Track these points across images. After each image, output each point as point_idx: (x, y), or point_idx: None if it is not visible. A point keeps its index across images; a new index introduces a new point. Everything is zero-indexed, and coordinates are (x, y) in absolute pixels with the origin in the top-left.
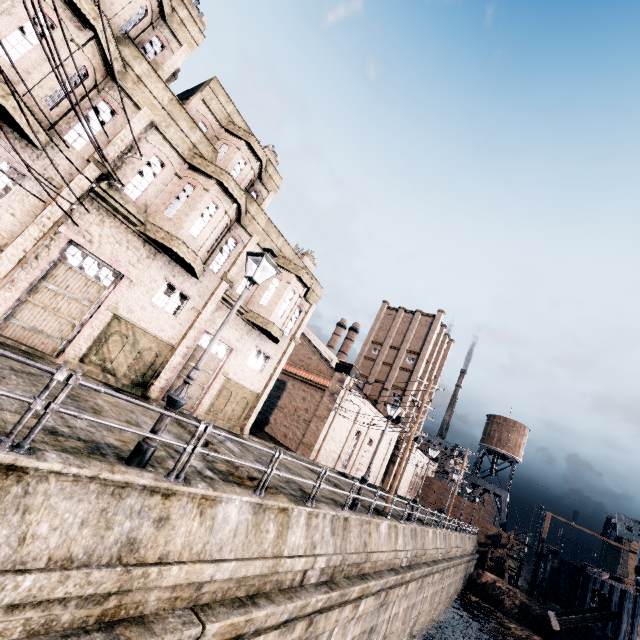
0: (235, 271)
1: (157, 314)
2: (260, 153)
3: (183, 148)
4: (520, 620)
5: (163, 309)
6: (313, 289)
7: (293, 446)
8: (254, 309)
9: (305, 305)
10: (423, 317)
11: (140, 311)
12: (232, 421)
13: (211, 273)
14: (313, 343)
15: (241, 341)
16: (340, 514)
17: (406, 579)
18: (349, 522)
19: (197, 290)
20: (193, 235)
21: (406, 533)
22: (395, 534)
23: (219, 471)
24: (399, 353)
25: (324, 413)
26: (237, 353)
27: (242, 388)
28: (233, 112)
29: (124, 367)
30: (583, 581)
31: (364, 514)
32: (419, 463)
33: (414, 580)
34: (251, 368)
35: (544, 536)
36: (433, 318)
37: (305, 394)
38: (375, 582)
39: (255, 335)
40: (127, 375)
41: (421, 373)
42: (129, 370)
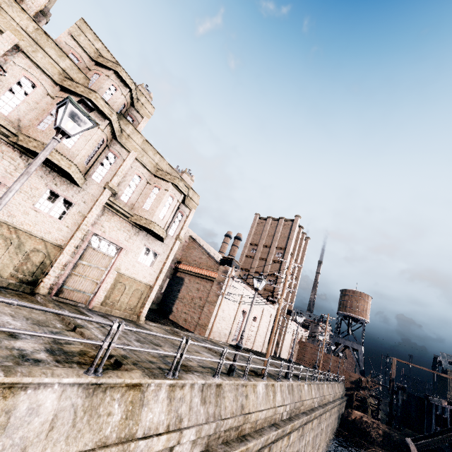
0: (117, 181)
1: (41, 218)
2: (128, 81)
3: (53, 72)
4: (384, 447)
5: (47, 214)
6: (191, 197)
7: (192, 328)
8: (138, 213)
9: (185, 210)
10: (285, 222)
11: (22, 215)
12: (129, 310)
13: (94, 182)
14: (204, 247)
15: (130, 241)
16: (210, 382)
17: (287, 431)
18: (223, 388)
19: (81, 197)
20: (67, 145)
21: (283, 390)
22: (273, 392)
23: (64, 352)
24: (270, 250)
25: (214, 298)
26: (127, 251)
27: (135, 281)
28: (102, 49)
29: (10, 267)
30: (427, 408)
31: (239, 378)
32: (295, 332)
33: (295, 430)
34: (142, 264)
35: (393, 376)
36: (292, 222)
37: (199, 286)
38: (255, 442)
39: (142, 236)
40: (14, 275)
41: (288, 263)
42: (16, 270)
